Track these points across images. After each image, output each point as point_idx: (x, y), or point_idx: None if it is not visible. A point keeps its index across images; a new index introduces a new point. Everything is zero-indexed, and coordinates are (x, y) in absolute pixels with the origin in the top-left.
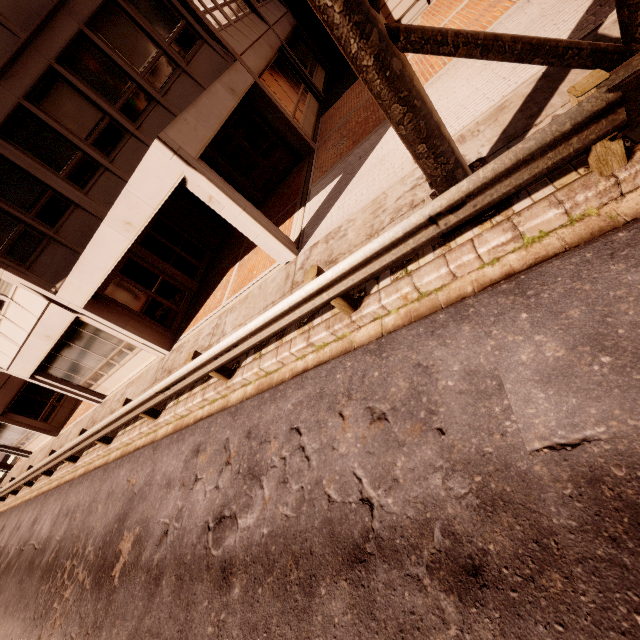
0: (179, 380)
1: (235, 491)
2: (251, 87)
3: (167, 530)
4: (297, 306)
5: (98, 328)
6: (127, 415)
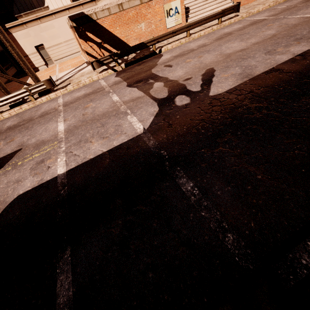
0: None
1: None
2: None
3: None
4: None
5: None
6: None
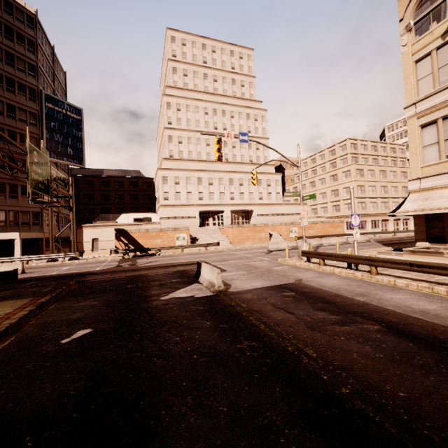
0: None
1: None
2: (41, 238)
3: None
4: (20, 258)
5: None
6: None
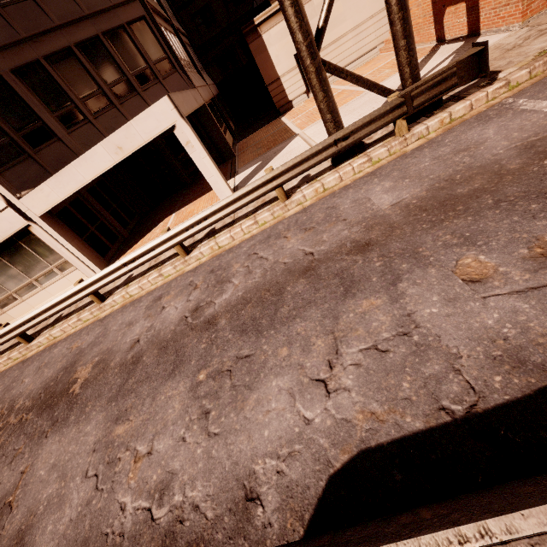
0: (148, 252)
1: (207, 294)
2: (201, 106)
3: (138, 340)
4: (256, 189)
5: (39, 243)
6: (77, 295)
